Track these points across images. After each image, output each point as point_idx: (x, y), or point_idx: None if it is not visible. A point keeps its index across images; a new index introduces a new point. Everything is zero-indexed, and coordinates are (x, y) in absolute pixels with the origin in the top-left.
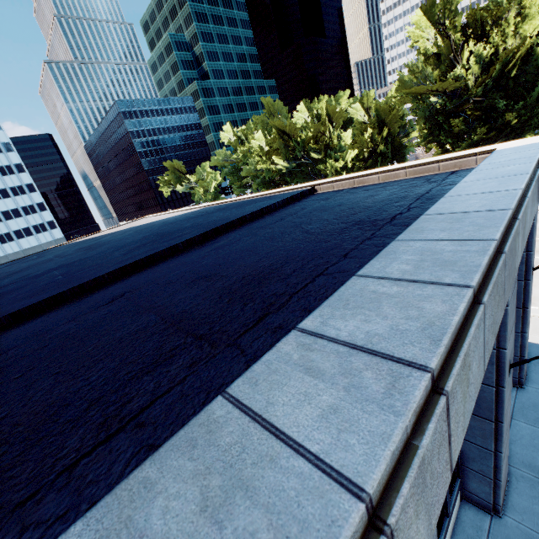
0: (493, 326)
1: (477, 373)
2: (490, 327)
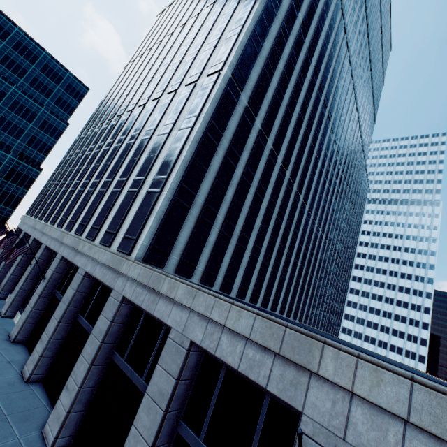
0: (435, 419)
1: (392, 399)
2: (427, 411)
